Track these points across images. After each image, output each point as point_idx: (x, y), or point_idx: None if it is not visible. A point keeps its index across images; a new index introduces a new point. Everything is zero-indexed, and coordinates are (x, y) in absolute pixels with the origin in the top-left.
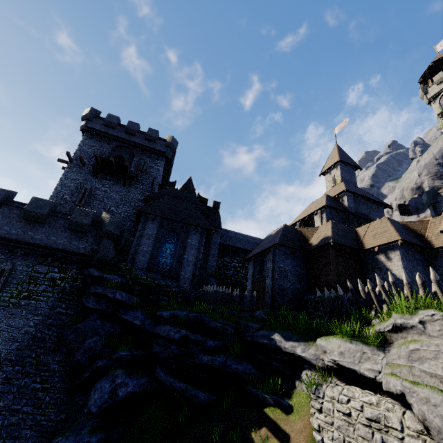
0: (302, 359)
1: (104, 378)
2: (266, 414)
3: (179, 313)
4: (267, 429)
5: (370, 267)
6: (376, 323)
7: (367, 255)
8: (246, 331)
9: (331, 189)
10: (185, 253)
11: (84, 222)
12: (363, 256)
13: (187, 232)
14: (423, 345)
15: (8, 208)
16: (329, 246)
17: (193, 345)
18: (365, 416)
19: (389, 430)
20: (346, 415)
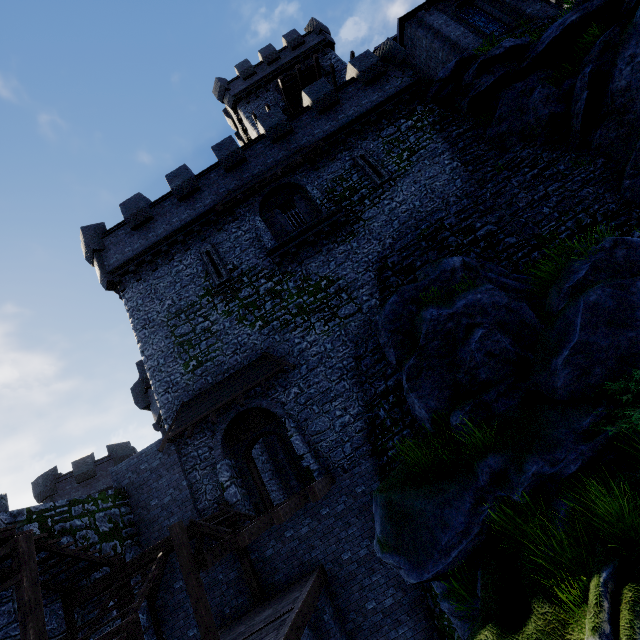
0: None
1: (624, 46)
2: None
3: None
4: None
5: None
6: None
7: None
8: None
9: None
10: None
11: (373, 62)
12: None
13: None
14: None
15: (295, 122)
16: None
17: None
18: None
19: None
20: None
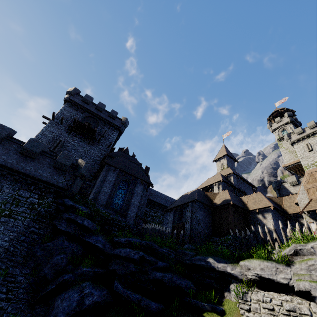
0: (231, 275)
1: (71, 289)
2: None
3: (134, 240)
4: None
5: (252, 222)
6: (276, 252)
7: (250, 214)
8: (184, 257)
9: (222, 171)
10: (133, 198)
11: (66, 163)
12: (248, 214)
13: (135, 183)
14: (315, 261)
15: (9, 142)
16: (229, 205)
17: (147, 264)
18: (285, 308)
19: (302, 316)
20: (270, 310)
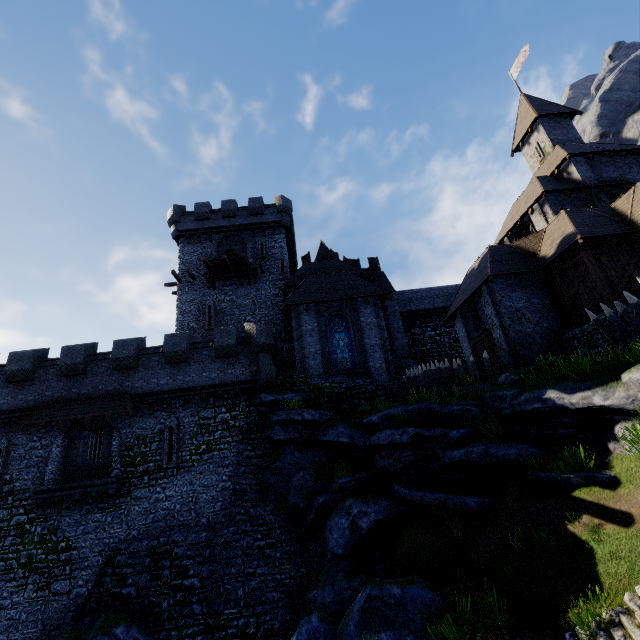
0: (607, 410)
1: (335, 514)
2: (578, 498)
3: (393, 412)
4: (589, 516)
5: None
6: None
7: None
8: (498, 405)
9: (541, 165)
10: (365, 337)
11: (230, 343)
12: None
13: (355, 309)
14: None
15: (146, 357)
16: (576, 247)
17: (431, 443)
18: None
19: None
20: None
